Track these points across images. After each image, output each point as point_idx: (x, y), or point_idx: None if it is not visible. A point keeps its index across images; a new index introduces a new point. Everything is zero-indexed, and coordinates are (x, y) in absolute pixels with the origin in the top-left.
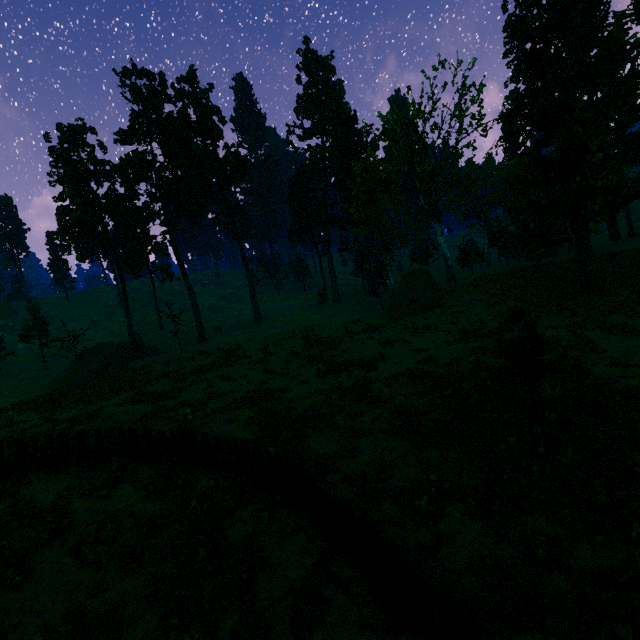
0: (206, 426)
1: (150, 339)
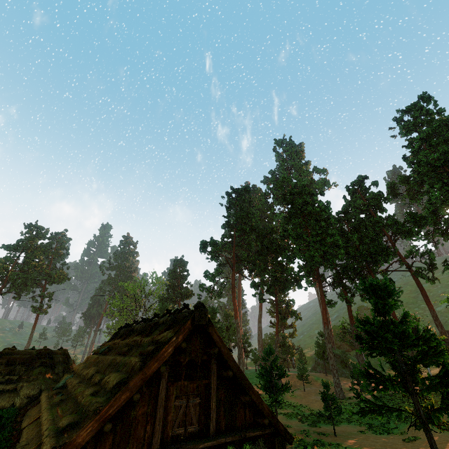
0: None
1: None
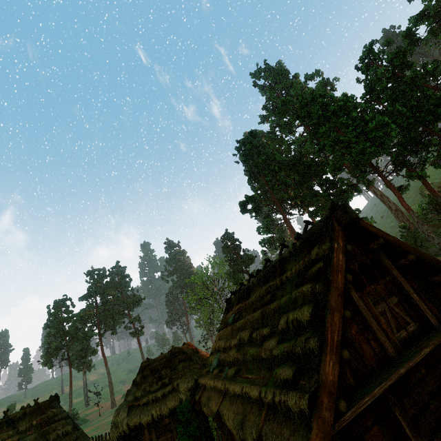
0: (107, 437)
1: (80, 414)
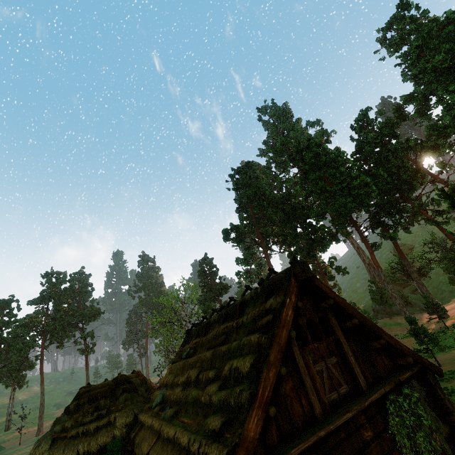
0: None
1: None
